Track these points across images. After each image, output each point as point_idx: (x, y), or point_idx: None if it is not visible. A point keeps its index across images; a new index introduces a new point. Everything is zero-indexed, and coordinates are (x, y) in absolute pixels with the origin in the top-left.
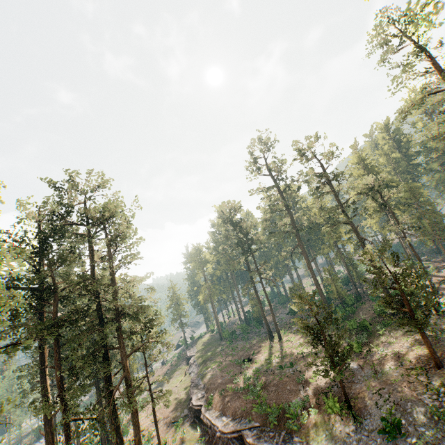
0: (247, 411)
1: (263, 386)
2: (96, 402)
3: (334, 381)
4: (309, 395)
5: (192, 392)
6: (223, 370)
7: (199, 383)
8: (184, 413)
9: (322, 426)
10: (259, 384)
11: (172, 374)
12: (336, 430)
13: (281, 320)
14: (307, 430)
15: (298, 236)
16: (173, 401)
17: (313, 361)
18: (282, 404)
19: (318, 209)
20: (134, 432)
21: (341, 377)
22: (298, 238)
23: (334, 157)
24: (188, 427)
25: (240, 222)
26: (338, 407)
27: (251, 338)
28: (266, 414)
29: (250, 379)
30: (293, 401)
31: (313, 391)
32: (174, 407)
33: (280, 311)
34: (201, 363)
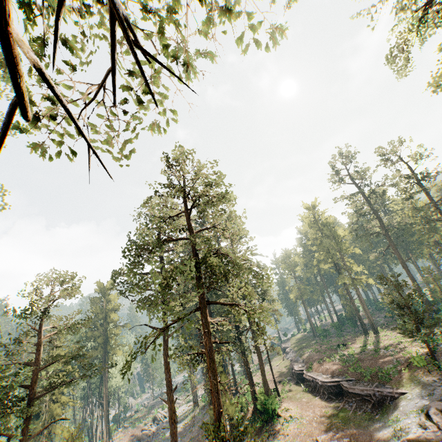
0: (344, 372)
1: (357, 360)
2: (237, 337)
3: (426, 354)
4: (400, 363)
5: (293, 364)
6: (319, 352)
7: (298, 359)
8: (288, 378)
9: (411, 379)
10: (354, 356)
11: (270, 359)
12: (423, 380)
13: (377, 322)
14: (397, 382)
15: (389, 236)
16: (276, 372)
17: (408, 345)
18: (375, 369)
19: (412, 210)
20: (259, 363)
21: (433, 351)
22: (389, 238)
23: (421, 159)
24: (292, 385)
25: (327, 226)
26: (423, 361)
27: (345, 335)
28: (361, 373)
29: (345, 357)
30: (385, 366)
31: (405, 361)
32: (278, 375)
33: (377, 315)
34: (297, 350)
